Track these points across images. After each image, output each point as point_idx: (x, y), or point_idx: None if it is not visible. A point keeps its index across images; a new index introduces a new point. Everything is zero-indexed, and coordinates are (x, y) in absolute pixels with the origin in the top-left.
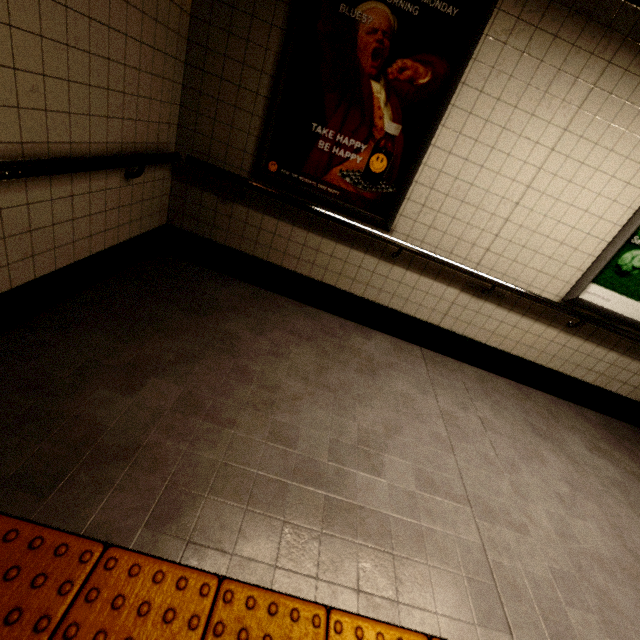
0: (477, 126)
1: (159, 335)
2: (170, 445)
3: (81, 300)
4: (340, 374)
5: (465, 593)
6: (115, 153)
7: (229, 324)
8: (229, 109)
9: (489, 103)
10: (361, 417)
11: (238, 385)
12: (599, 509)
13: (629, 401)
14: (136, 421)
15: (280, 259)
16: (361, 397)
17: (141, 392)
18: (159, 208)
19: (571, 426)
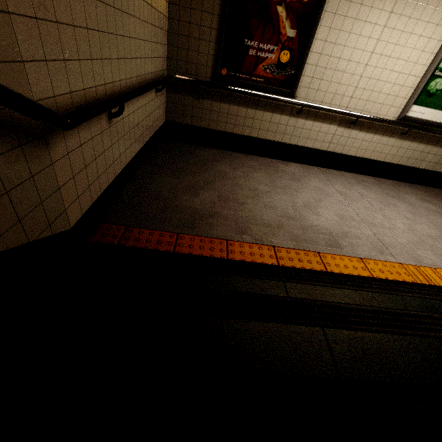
0: (340, 21)
1: (191, 175)
2: (226, 212)
3: (146, 165)
4: (282, 182)
5: (371, 247)
6: (153, 78)
7: (218, 167)
8: (195, 41)
9: (346, 5)
10: (301, 197)
11: (238, 190)
12: (427, 221)
13: (440, 174)
14: (207, 205)
15: (232, 129)
16: (297, 190)
17: (200, 196)
18: (163, 111)
19: (408, 192)
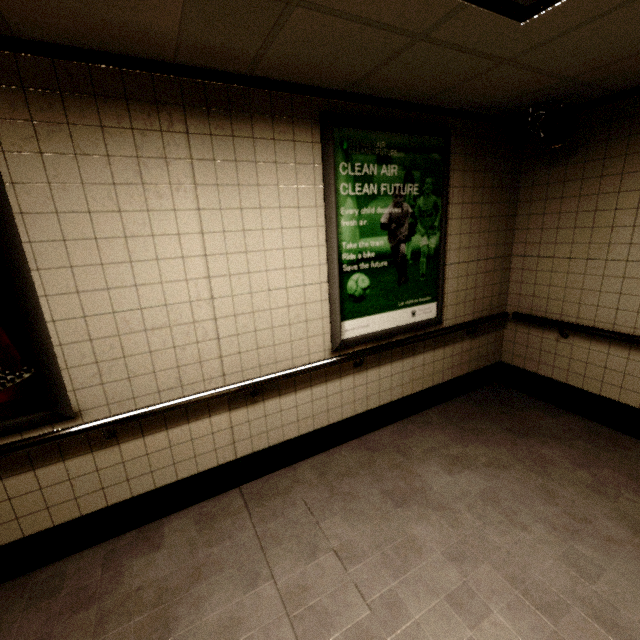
0: (88, 249)
1: None
2: None
3: None
4: None
5: None
6: None
7: None
8: None
9: (81, 220)
10: None
11: None
12: (492, 567)
13: (447, 383)
14: None
15: None
16: None
17: None
18: None
19: (423, 451)
